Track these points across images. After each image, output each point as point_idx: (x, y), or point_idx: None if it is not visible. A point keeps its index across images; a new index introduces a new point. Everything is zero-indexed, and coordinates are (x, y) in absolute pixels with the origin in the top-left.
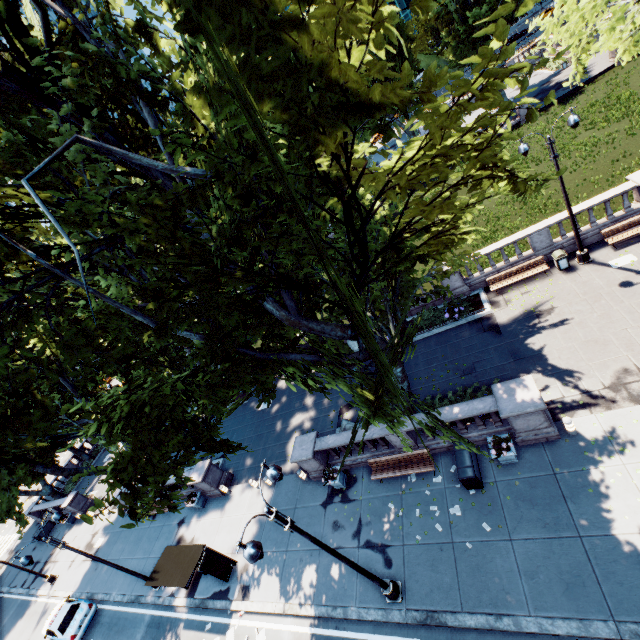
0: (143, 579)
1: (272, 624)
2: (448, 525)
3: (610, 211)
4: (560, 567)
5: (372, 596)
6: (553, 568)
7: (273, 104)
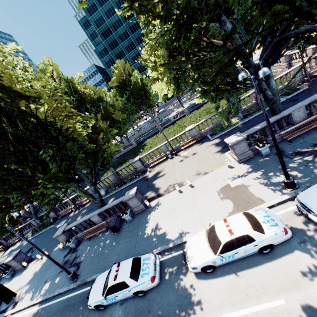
0: None
1: (21, 314)
2: (103, 247)
3: (182, 139)
4: (128, 248)
5: (67, 283)
6: (126, 249)
7: (3, 94)
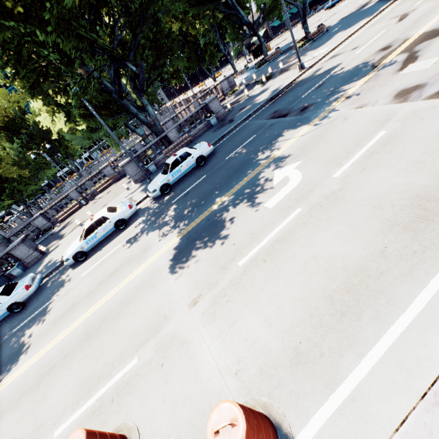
0: None
1: None
2: None
3: (98, 181)
4: None
5: None
6: None
7: None
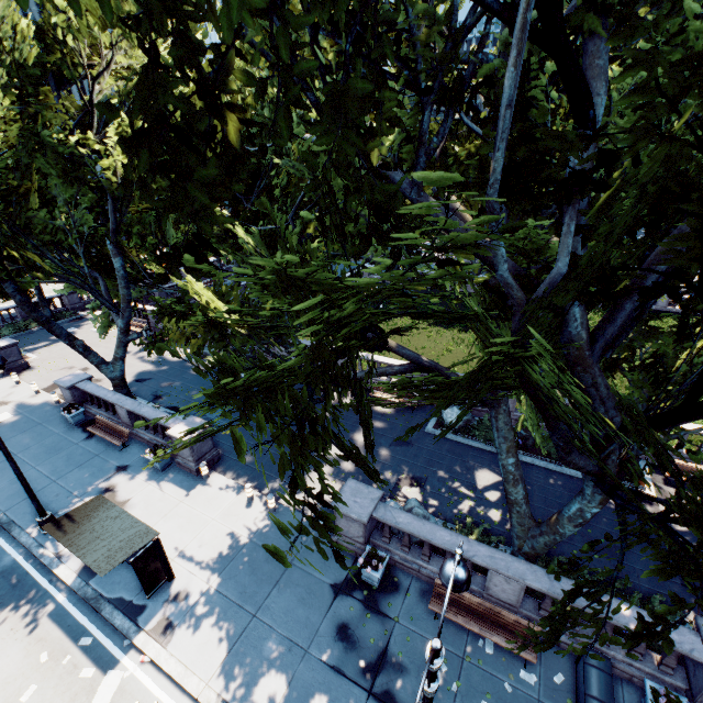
0: (37, 509)
1: None
2: None
3: None
4: None
5: None
6: None
7: None
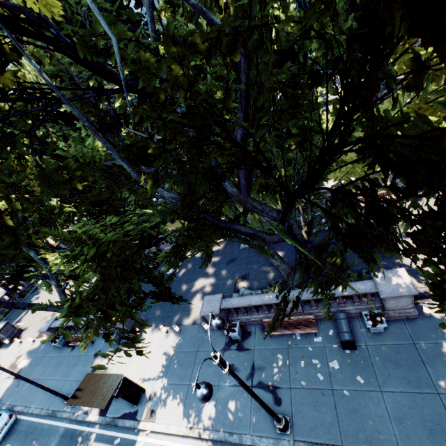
0: (62, 398)
1: (175, 443)
2: (328, 375)
3: None
4: (423, 416)
5: (264, 427)
6: (418, 416)
7: None
